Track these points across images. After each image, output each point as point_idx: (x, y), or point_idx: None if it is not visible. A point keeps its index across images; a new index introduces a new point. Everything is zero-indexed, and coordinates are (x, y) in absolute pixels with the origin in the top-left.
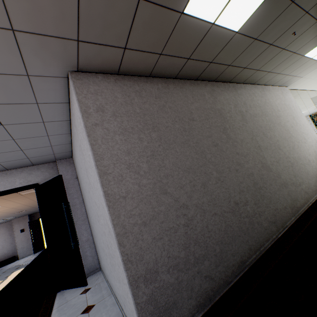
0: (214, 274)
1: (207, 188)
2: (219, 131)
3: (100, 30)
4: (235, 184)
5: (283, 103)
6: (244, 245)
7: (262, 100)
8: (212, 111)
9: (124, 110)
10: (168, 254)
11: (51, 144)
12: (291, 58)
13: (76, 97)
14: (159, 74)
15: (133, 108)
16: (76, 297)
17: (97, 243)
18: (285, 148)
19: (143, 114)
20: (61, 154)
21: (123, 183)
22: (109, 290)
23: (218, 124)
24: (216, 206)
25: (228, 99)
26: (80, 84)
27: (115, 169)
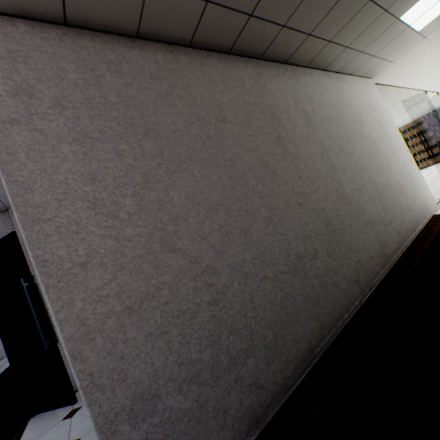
0: (265, 378)
1: (250, 237)
2: (270, 141)
3: None
4: (296, 226)
5: (367, 103)
6: (312, 323)
7: (336, 96)
8: (257, 108)
9: (81, 96)
10: (180, 359)
11: None
12: (380, 22)
13: None
14: (155, 32)
15: (104, 93)
16: (55, 426)
17: None
18: (370, 169)
19: (126, 106)
20: None
21: (81, 237)
22: None
23: (268, 129)
24: (267, 264)
25: (284, 91)
26: None
27: (62, 211)
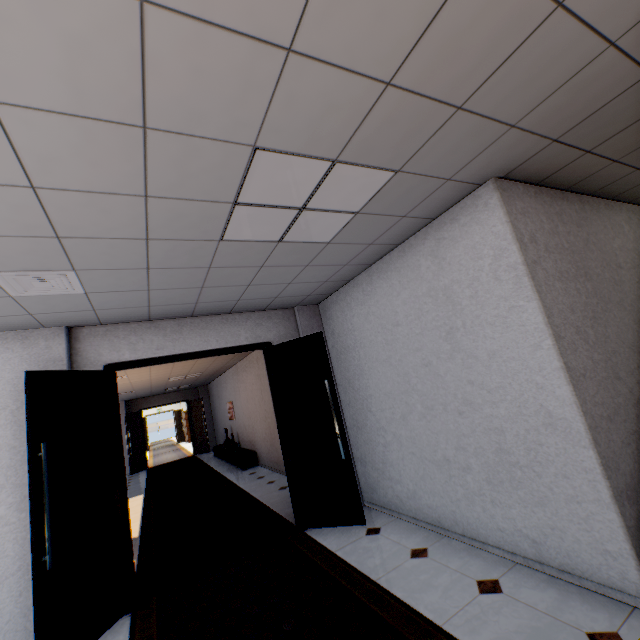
0: None
1: None
2: None
3: (591, 130)
4: None
5: None
6: None
7: None
8: (635, 254)
9: (552, 243)
10: (639, 468)
11: (327, 279)
12: None
13: (506, 218)
14: (579, 187)
15: (560, 240)
16: (363, 538)
17: (385, 455)
18: None
19: (571, 251)
20: (315, 296)
21: (577, 355)
22: (432, 532)
23: None
24: None
25: None
26: (507, 199)
27: (566, 333)
